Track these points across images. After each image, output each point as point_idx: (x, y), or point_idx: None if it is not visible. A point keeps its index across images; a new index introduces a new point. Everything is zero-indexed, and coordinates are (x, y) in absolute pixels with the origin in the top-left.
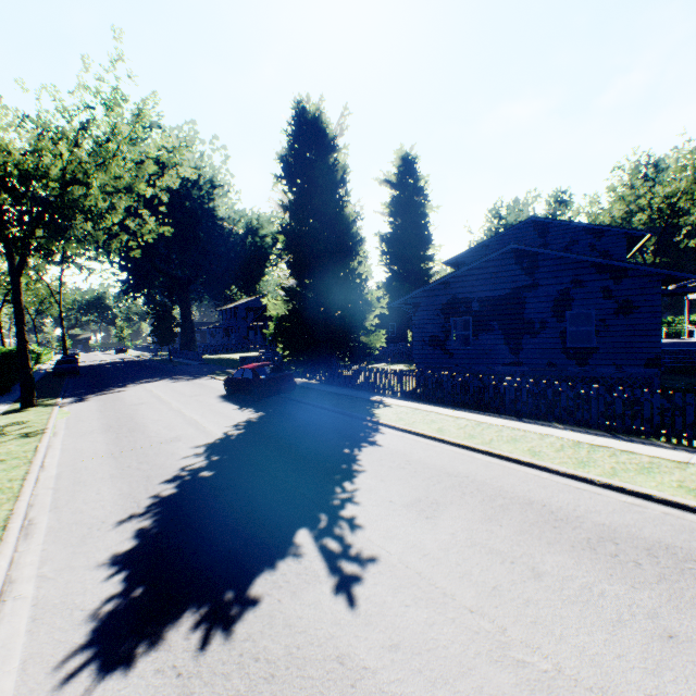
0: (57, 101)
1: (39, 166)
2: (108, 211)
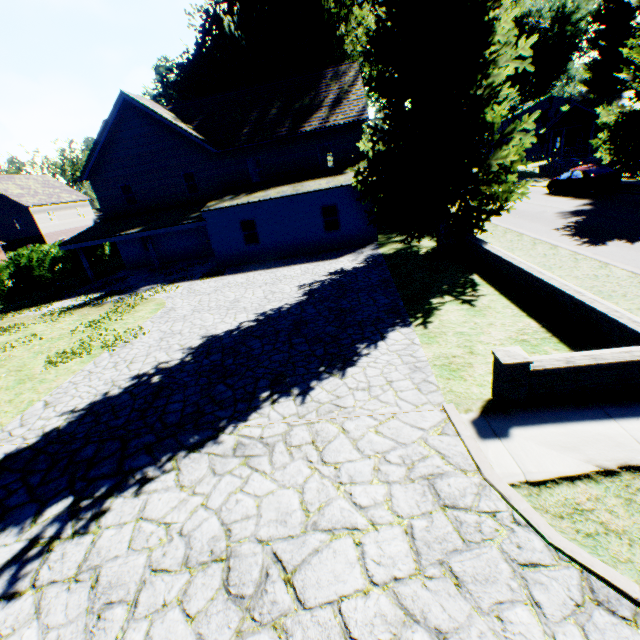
0: None
1: None
2: None
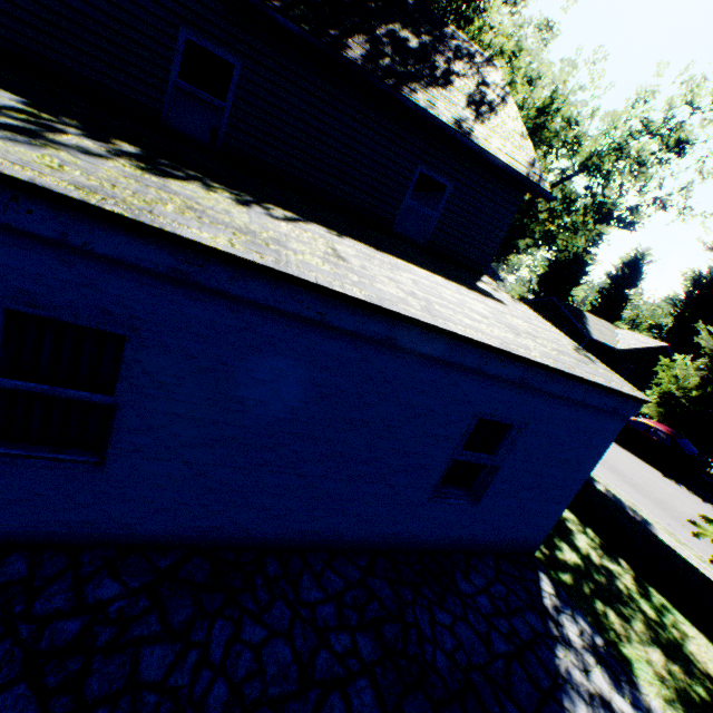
0: (690, 102)
1: (597, 153)
2: (633, 225)
